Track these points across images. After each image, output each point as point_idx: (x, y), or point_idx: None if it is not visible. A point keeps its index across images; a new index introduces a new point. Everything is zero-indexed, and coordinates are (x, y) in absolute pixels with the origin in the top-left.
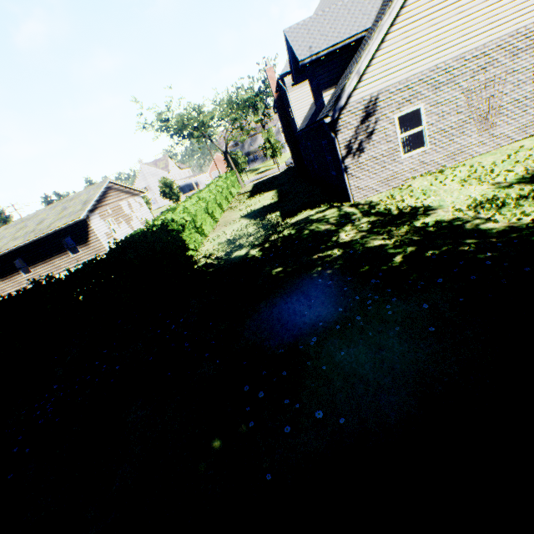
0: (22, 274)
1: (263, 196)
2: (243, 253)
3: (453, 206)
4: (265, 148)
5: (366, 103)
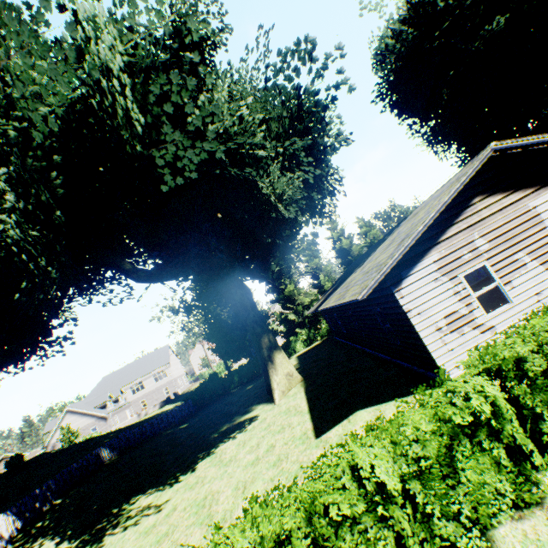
0: None
1: None
2: None
3: None
4: None
5: (54, 443)
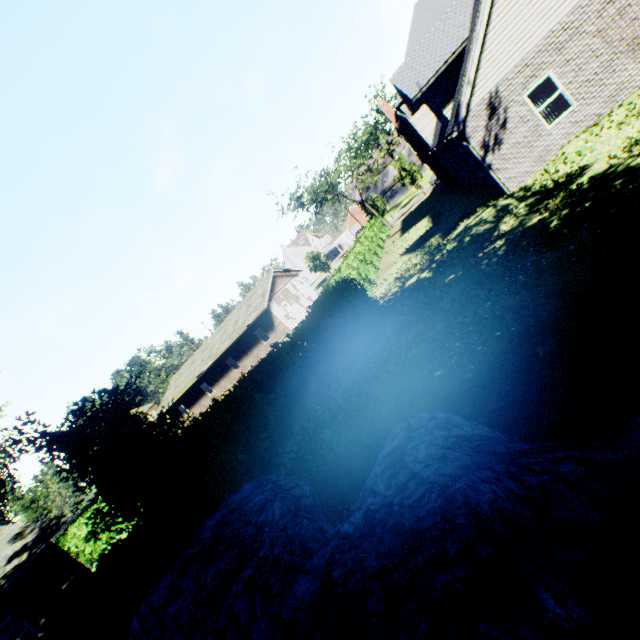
0: (234, 370)
1: (415, 228)
2: (414, 280)
3: (607, 155)
4: (401, 178)
5: (488, 102)
